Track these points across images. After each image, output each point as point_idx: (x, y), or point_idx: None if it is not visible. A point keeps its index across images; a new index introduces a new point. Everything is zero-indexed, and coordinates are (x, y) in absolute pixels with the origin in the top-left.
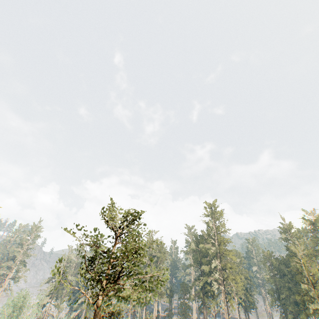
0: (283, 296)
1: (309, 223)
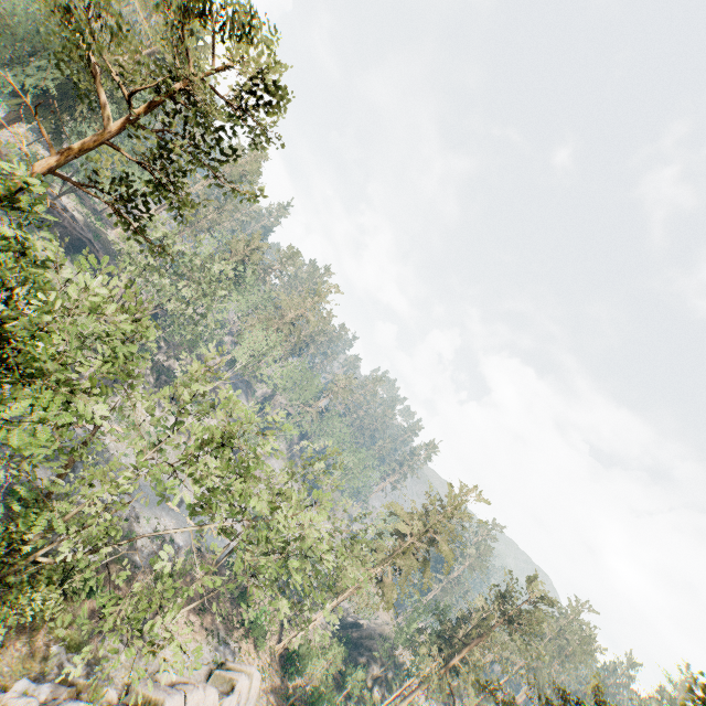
0: None
1: None
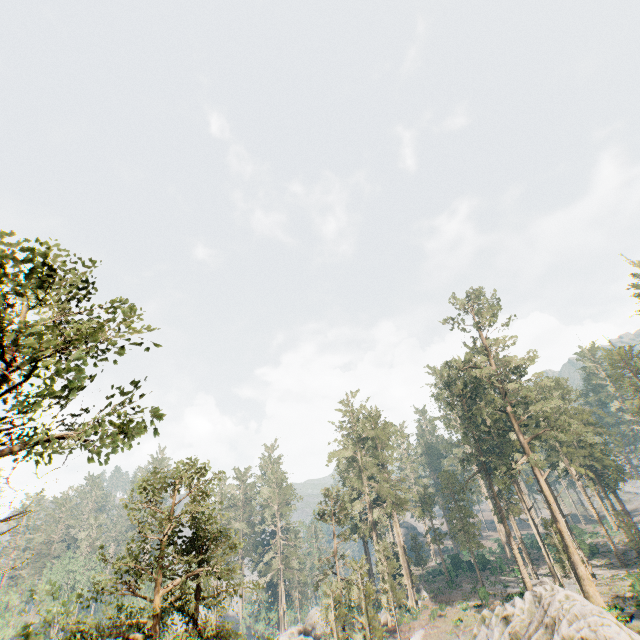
0: None
1: None
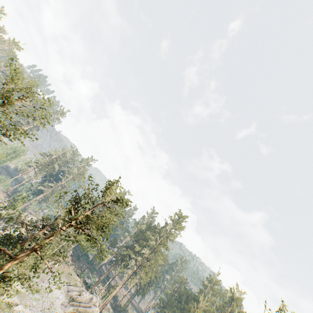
0: (166, 311)
1: (231, 295)
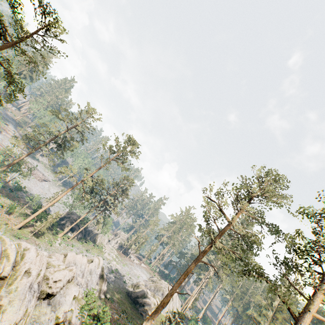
0: None
1: None
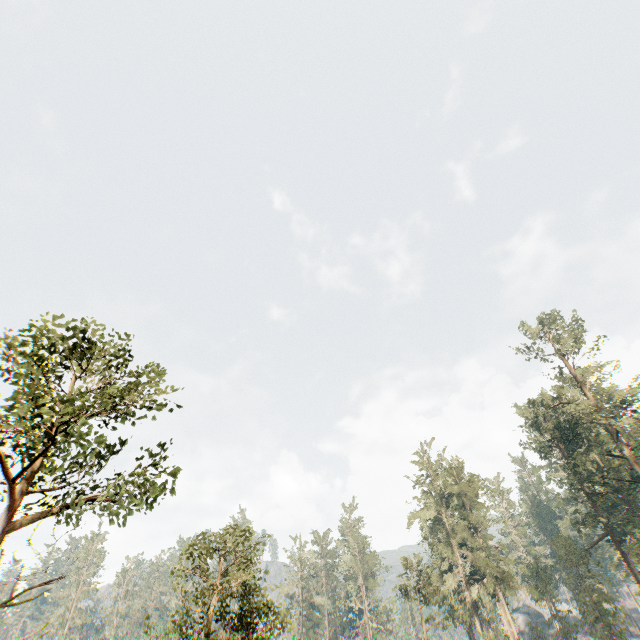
0: None
1: None
